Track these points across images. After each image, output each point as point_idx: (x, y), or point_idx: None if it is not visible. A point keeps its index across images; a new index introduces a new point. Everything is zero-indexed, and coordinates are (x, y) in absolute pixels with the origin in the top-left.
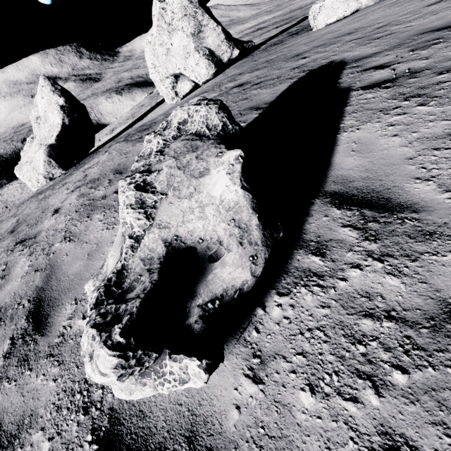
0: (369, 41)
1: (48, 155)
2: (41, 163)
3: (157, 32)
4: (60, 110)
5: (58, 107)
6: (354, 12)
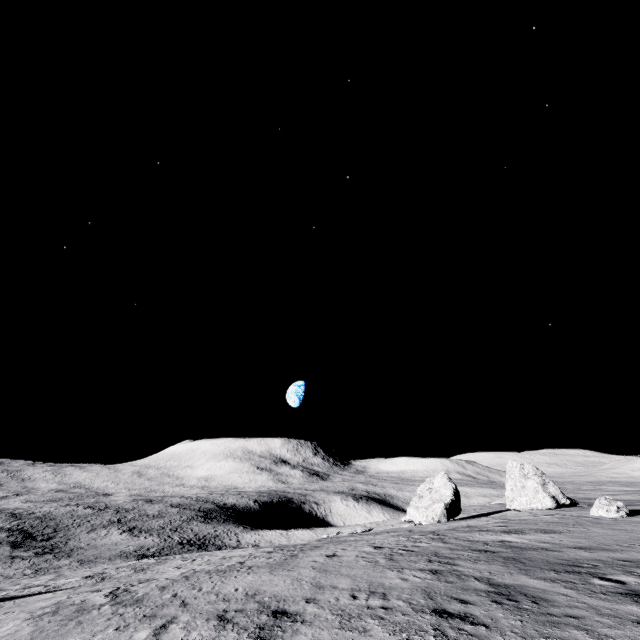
0: None
1: (444, 507)
2: (439, 510)
3: (518, 475)
4: (452, 489)
5: (452, 488)
6: None
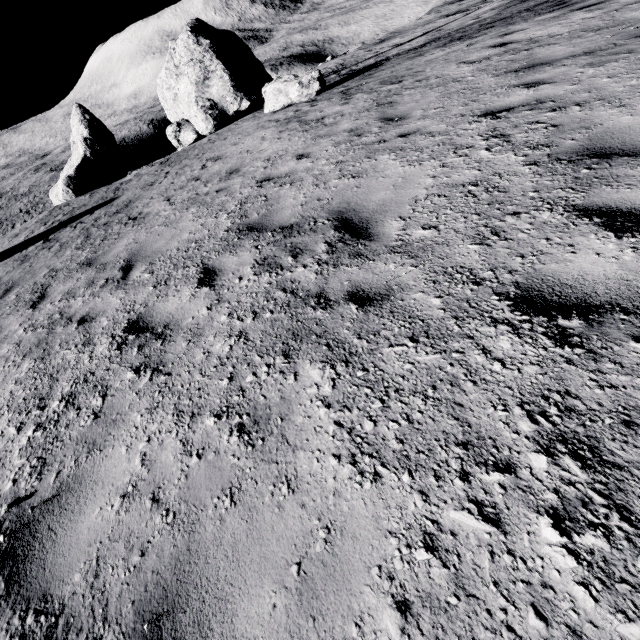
0: (149, 184)
1: (67, 185)
2: (61, 192)
3: (165, 75)
4: (83, 142)
5: (82, 139)
6: (292, 104)
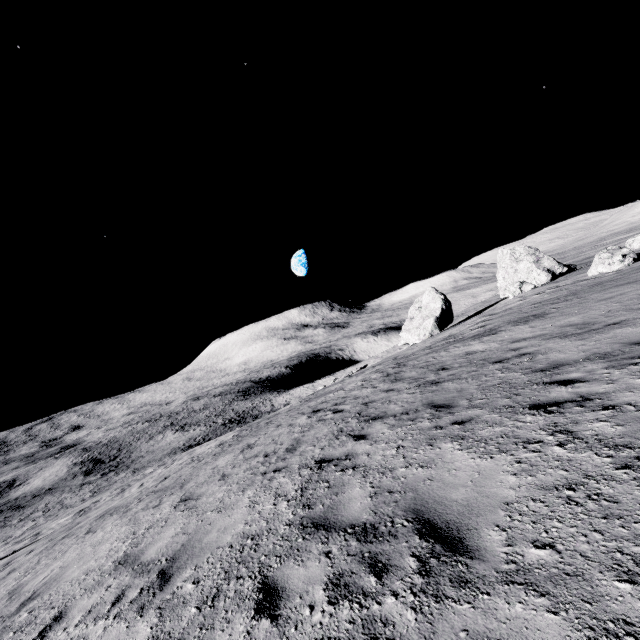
0: None
1: (434, 321)
2: (430, 325)
3: (509, 262)
4: (441, 301)
5: (440, 299)
6: None
